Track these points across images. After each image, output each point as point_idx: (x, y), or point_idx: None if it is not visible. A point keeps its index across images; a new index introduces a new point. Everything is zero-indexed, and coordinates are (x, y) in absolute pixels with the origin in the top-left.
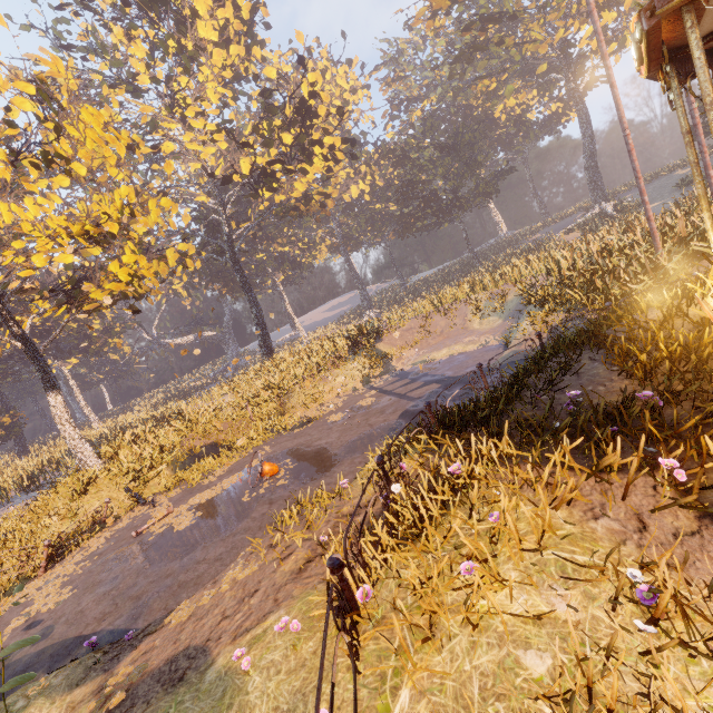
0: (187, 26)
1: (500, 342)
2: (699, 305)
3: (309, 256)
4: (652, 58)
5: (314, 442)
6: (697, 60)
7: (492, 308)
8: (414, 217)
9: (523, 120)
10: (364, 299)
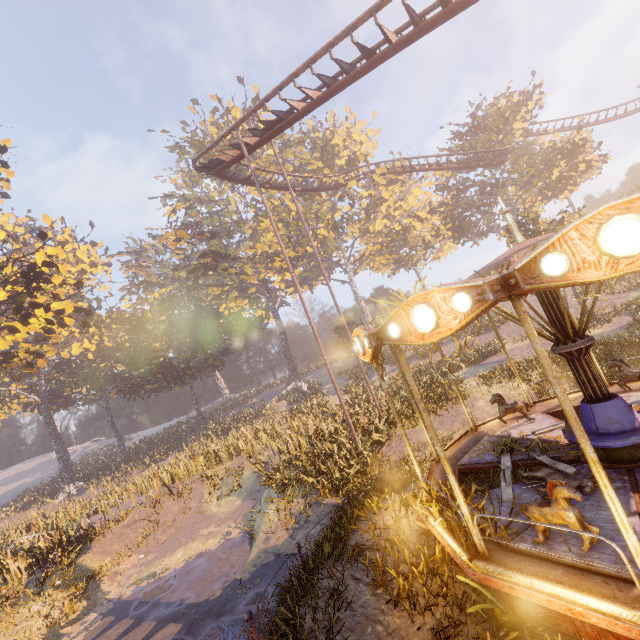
0: None
1: (244, 531)
2: (412, 509)
3: None
4: (374, 356)
5: None
6: (407, 372)
7: (231, 486)
8: (145, 380)
9: (240, 317)
10: (65, 469)
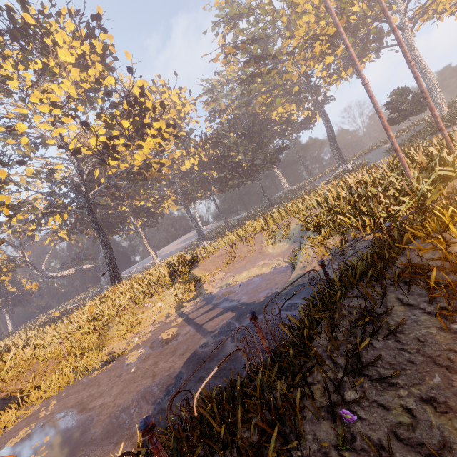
0: (51, 52)
1: (288, 264)
2: None
3: (159, 207)
4: None
5: (91, 402)
6: None
7: (281, 235)
8: (228, 178)
9: (289, 120)
10: (199, 234)
